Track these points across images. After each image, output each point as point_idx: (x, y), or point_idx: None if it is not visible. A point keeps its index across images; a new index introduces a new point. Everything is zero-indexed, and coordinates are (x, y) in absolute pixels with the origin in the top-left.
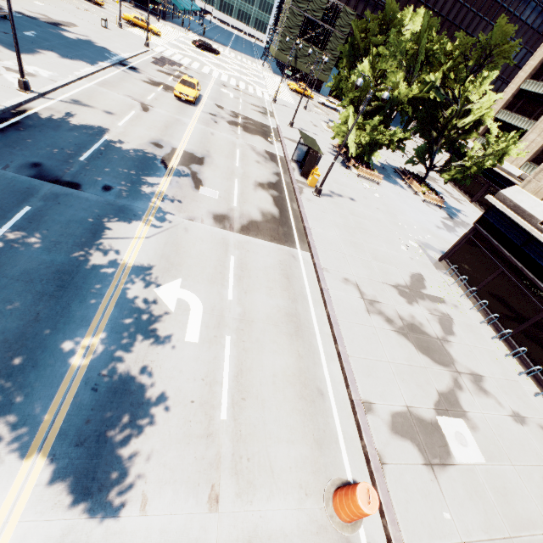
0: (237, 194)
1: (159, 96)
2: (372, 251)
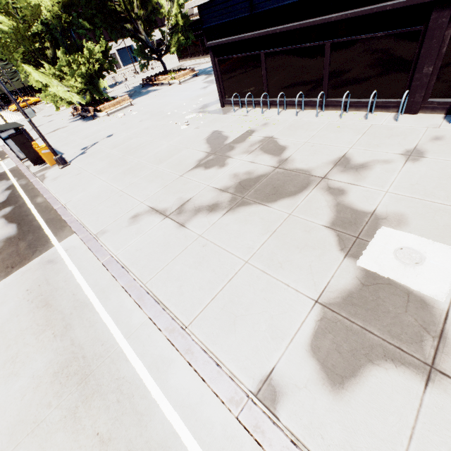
0: None
1: None
2: (153, 158)
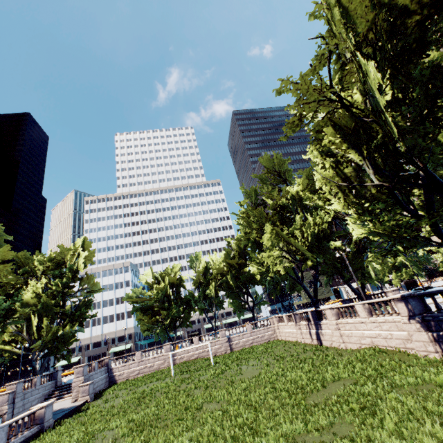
0: None
1: None
2: None
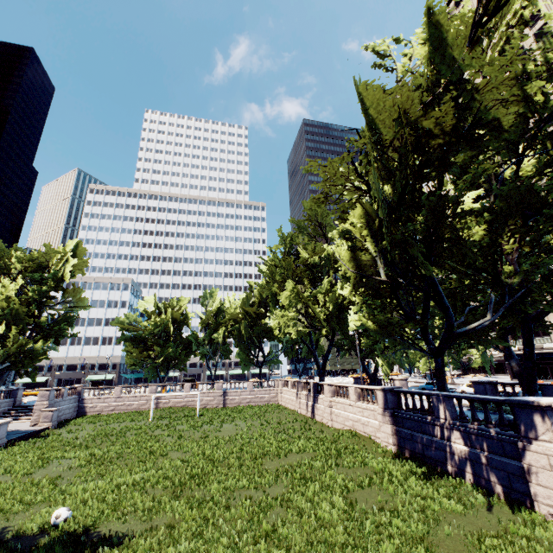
0: None
1: None
2: None
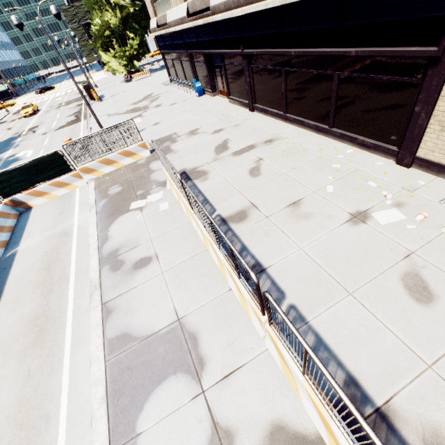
0: (55, 125)
1: (16, 122)
2: (125, 101)
